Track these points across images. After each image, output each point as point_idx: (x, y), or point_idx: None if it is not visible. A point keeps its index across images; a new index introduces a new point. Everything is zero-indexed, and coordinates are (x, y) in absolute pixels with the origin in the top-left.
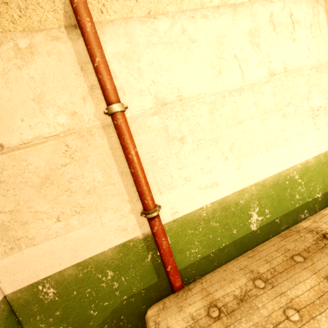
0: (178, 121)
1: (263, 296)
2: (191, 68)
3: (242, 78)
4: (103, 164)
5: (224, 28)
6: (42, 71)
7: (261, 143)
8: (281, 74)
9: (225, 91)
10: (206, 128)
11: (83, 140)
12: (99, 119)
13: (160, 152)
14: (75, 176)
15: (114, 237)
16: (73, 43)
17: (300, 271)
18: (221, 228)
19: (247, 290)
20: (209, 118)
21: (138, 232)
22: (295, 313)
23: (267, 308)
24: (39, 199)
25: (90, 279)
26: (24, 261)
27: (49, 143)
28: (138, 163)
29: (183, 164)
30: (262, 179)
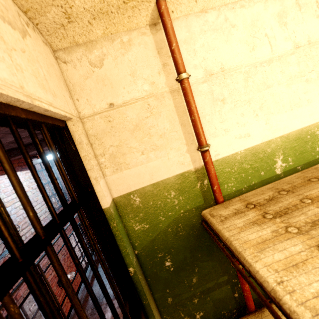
0: (221, 87)
1: (286, 197)
2: (231, 47)
3: (271, 52)
4: (170, 117)
5: (257, 14)
6: (135, 56)
7: (286, 104)
8: (305, 46)
9: (257, 63)
10: (241, 92)
11: (158, 101)
12: (168, 86)
13: (207, 110)
14: (152, 125)
15: (176, 168)
16: (153, 36)
17: (314, 185)
18: (251, 170)
19: (274, 196)
20: (244, 84)
21: (191, 166)
22: (308, 200)
23: (288, 201)
24: (132, 139)
25: (160, 195)
26: (123, 178)
27: (138, 103)
28: (197, 113)
29: (224, 119)
30: (286, 133)
